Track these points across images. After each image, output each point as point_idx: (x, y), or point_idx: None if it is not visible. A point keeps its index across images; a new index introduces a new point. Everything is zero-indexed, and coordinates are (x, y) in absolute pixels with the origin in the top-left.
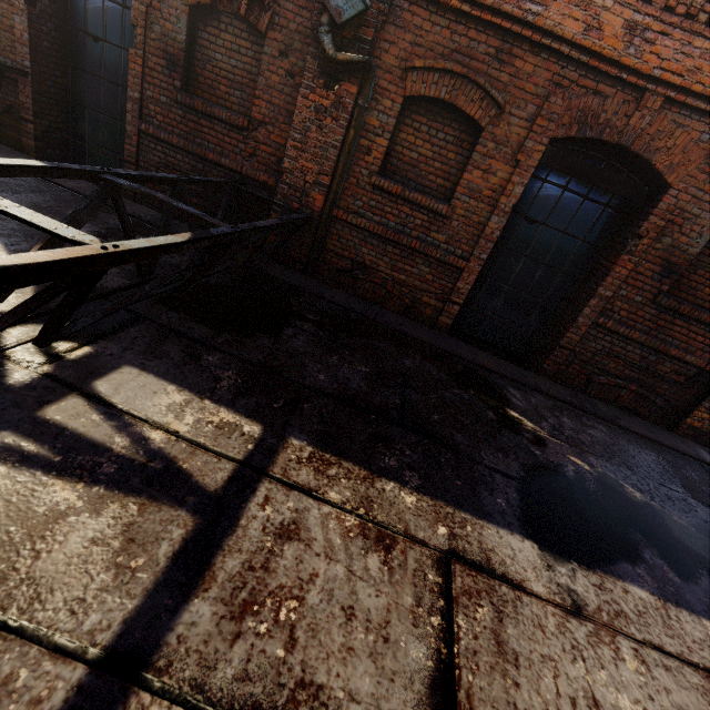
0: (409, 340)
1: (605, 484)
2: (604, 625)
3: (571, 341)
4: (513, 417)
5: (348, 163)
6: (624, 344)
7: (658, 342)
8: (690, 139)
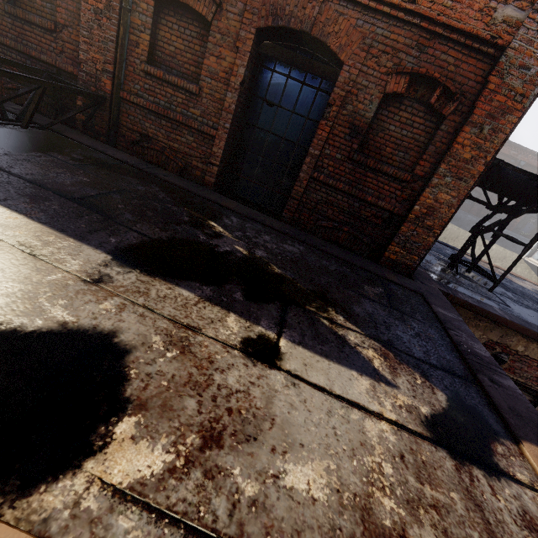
0: (165, 183)
1: (250, 260)
2: (112, 291)
3: (298, 192)
4: (208, 224)
5: (124, 54)
6: (335, 194)
7: (357, 191)
8: (350, 24)
